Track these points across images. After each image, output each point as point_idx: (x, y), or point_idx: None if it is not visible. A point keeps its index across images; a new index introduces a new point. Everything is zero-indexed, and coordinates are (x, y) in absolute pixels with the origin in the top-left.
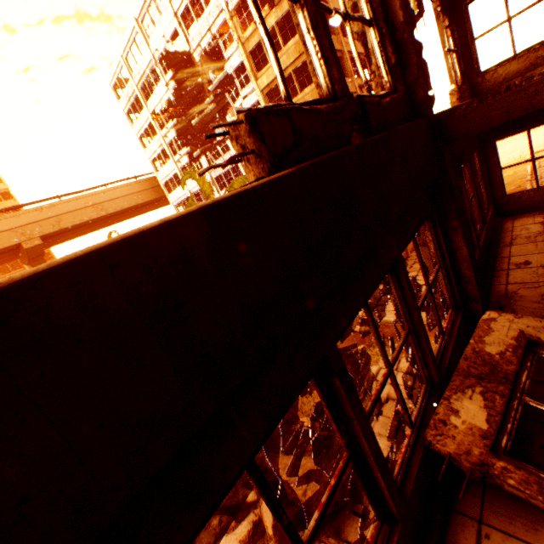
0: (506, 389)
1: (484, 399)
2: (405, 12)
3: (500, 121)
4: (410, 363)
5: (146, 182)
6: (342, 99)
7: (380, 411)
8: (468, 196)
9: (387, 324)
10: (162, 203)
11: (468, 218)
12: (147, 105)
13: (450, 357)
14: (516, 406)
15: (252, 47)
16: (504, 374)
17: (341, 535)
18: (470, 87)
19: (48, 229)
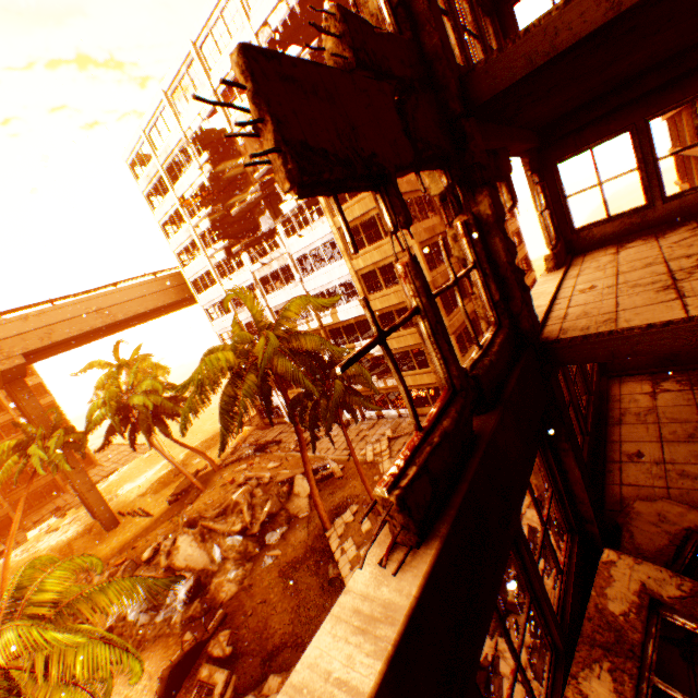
0: (633, 667)
1: (613, 679)
2: (507, 254)
3: (604, 358)
4: None
5: (168, 279)
6: (460, 391)
7: None
8: (572, 372)
9: None
10: (188, 303)
11: (574, 404)
12: (174, 189)
13: (570, 605)
14: (645, 689)
15: None
16: (630, 644)
17: None
18: (564, 242)
19: (35, 343)
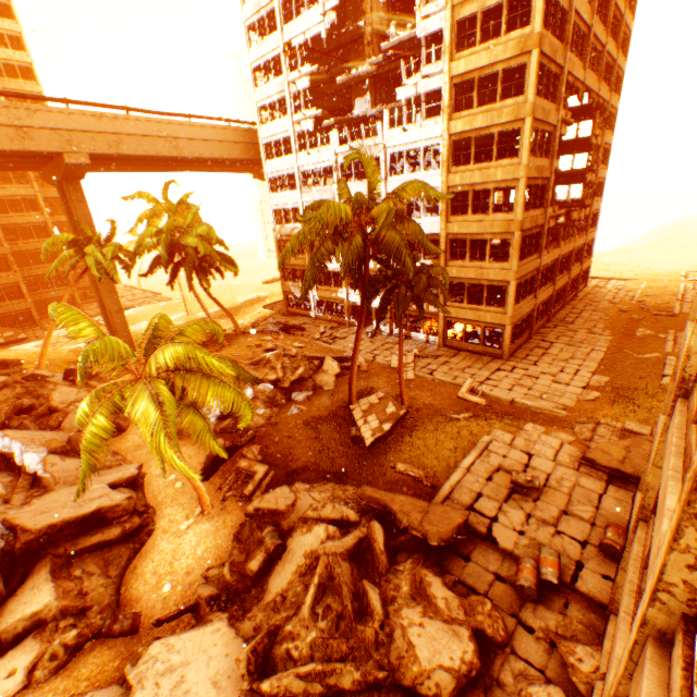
0: None
1: None
2: None
3: None
4: (525, 443)
5: (240, 132)
6: None
7: (490, 478)
8: None
9: (497, 400)
10: (245, 168)
11: None
12: (282, 30)
13: None
14: None
15: (463, 16)
16: None
17: (443, 567)
18: None
19: (103, 147)
